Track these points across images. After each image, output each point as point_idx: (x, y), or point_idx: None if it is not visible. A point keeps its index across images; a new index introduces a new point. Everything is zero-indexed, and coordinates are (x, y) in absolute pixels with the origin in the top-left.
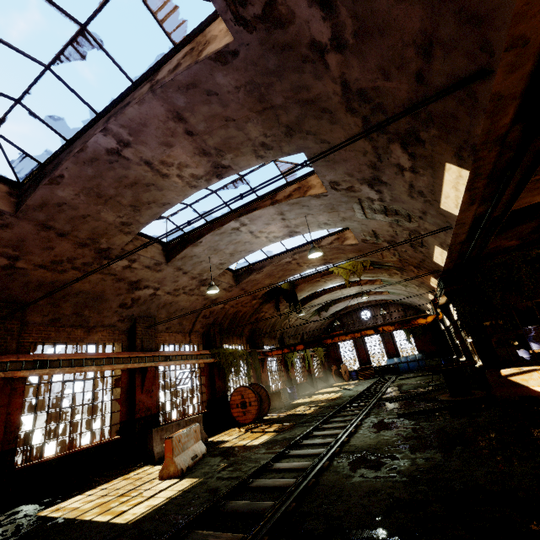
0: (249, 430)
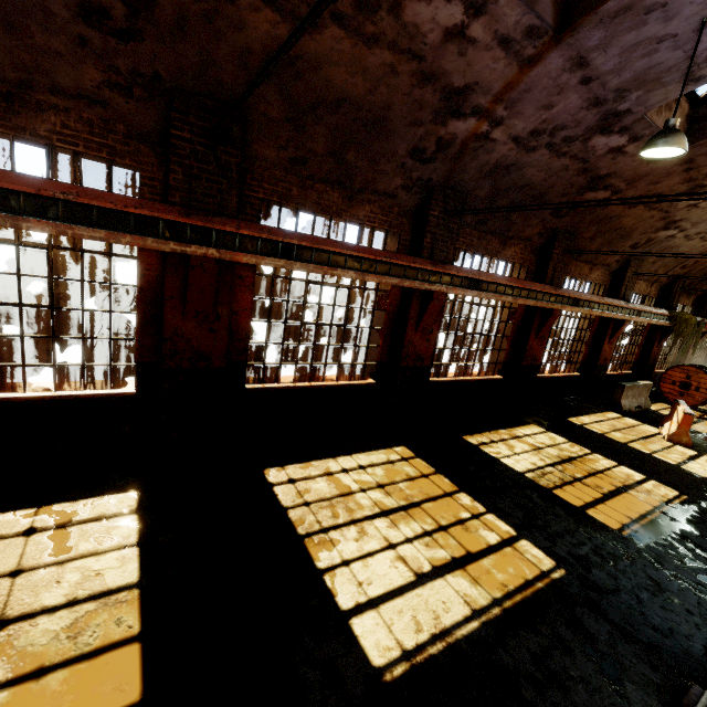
0: (700, 419)
